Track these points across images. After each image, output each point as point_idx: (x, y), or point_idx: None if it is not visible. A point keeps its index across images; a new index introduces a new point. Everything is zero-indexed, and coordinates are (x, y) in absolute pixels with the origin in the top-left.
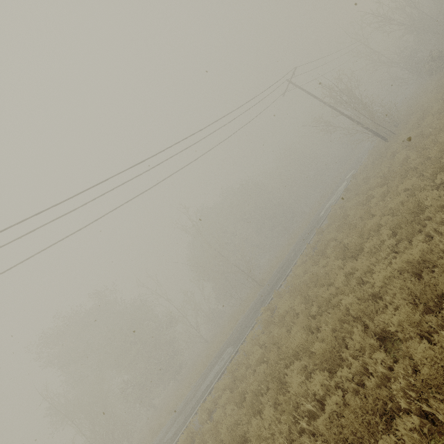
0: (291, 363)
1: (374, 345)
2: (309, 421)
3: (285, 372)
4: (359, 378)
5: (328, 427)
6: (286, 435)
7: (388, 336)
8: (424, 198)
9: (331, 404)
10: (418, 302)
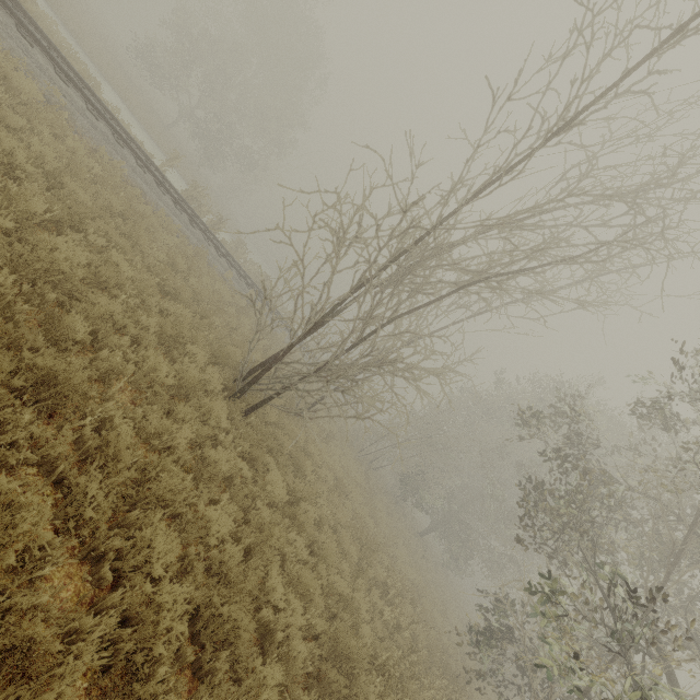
0: None
1: None
2: None
3: None
4: None
5: None
6: None
7: None
8: None
9: None
10: None
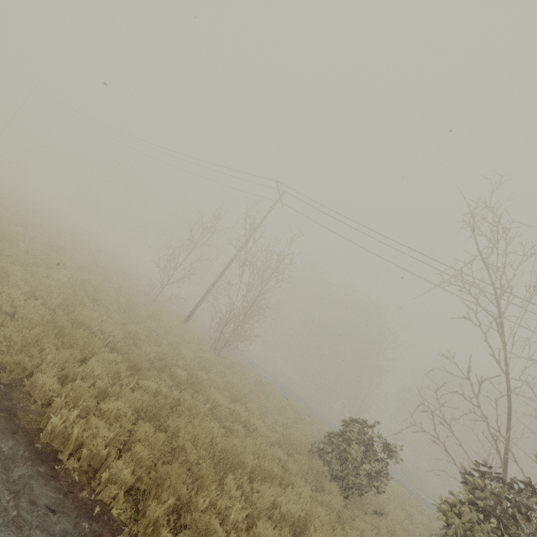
0: None
1: None
2: None
3: None
4: None
5: None
6: None
7: None
8: None
9: None
10: None
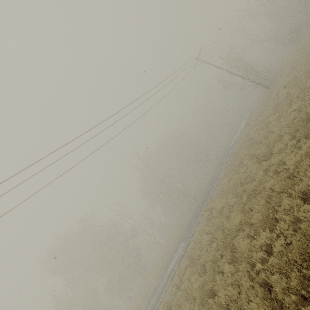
0: (236, 236)
1: (300, 203)
2: (261, 265)
3: (232, 243)
4: (293, 227)
5: (280, 260)
6: (247, 277)
7: (307, 198)
8: None
9: (278, 246)
10: None
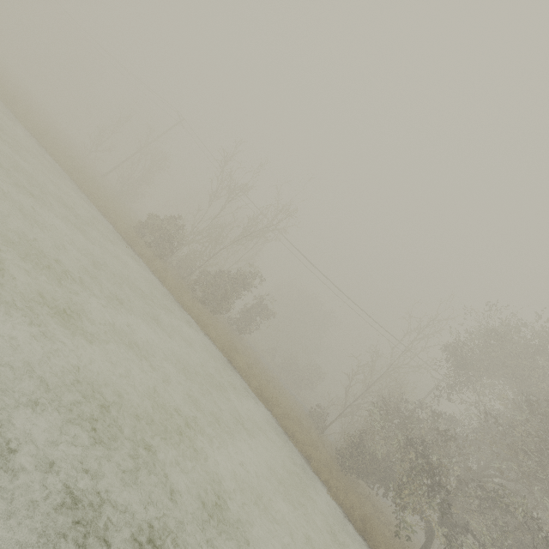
0: None
1: None
2: None
3: None
4: None
5: None
6: None
7: None
8: None
9: None
10: None
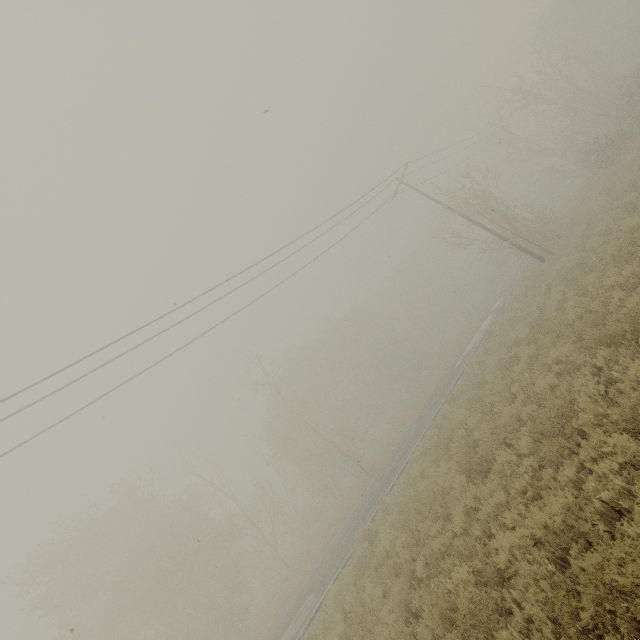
0: None
1: None
2: None
3: None
4: None
5: None
6: None
7: None
8: (576, 395)
9: None
10: (552, 638)
